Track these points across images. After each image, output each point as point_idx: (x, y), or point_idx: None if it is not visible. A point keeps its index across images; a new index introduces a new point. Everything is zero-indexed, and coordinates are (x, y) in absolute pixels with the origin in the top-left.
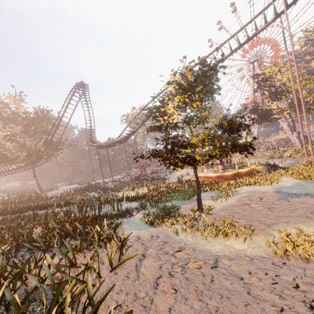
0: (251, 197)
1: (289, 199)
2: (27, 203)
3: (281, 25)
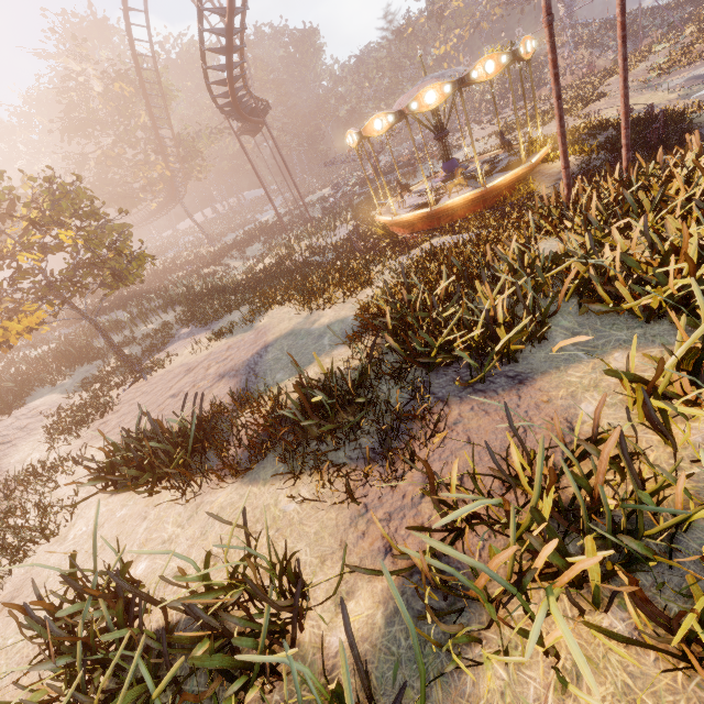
0: (227, 351)
1: (218, 382)
2: (162, 278)
3: None
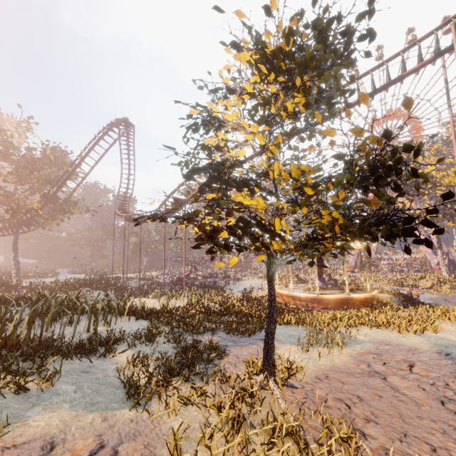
0: (387, 356)
1: None
2: None
3: (443, 70)
